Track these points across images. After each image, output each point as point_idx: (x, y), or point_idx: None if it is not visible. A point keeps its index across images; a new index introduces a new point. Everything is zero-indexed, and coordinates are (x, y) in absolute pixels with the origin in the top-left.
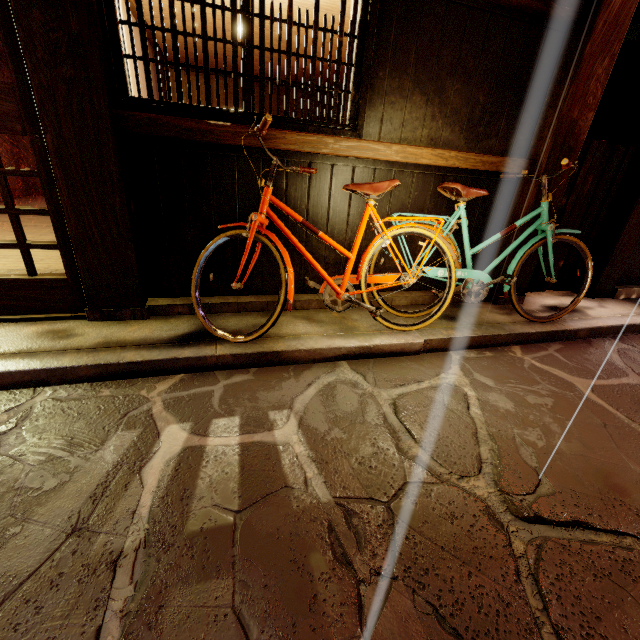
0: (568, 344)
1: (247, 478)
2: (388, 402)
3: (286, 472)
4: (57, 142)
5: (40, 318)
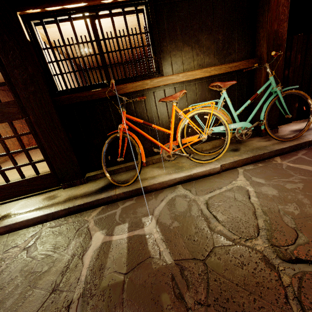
0: (310, 149)
1: (130, 255)
2: (203, 202)
3: (150, 249)
4: (34, 118)
5: (44, 192)
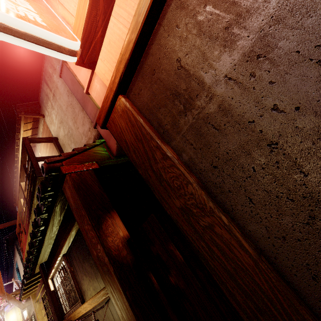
0: None
1: None
2: None
3: None
4: None
5: None
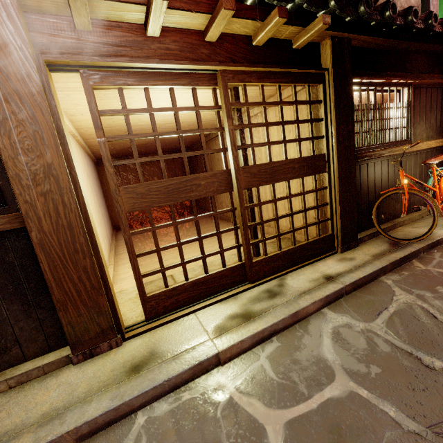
0: None
1: None
2: None
3: None
4: (340, 171)
5: (323, 257)
